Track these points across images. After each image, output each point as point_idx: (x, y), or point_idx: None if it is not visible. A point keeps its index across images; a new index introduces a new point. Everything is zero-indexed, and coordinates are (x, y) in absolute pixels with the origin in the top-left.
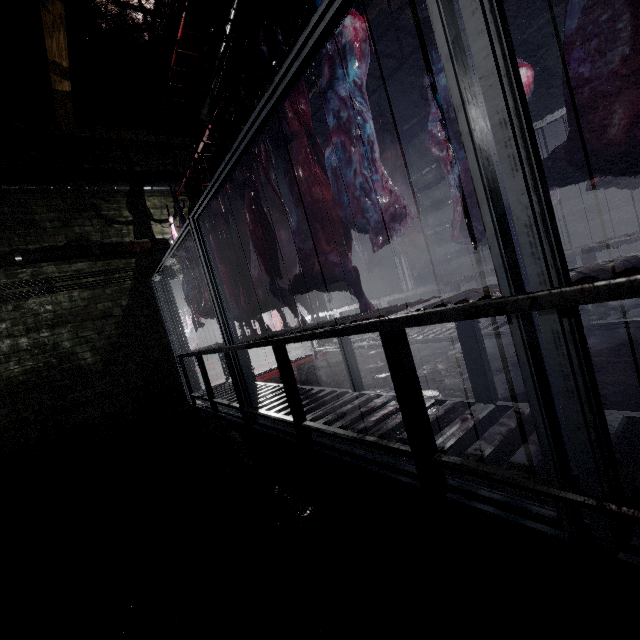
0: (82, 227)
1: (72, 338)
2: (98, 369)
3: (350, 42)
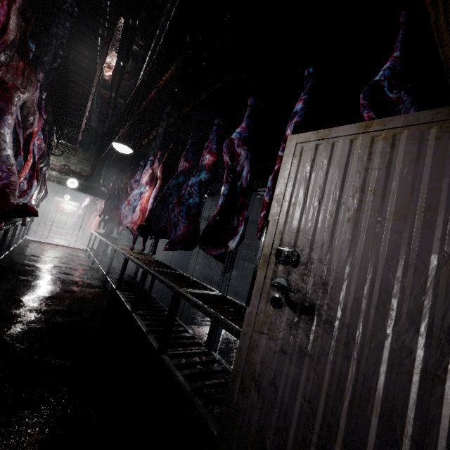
0: None
1: None
2: None
3: None
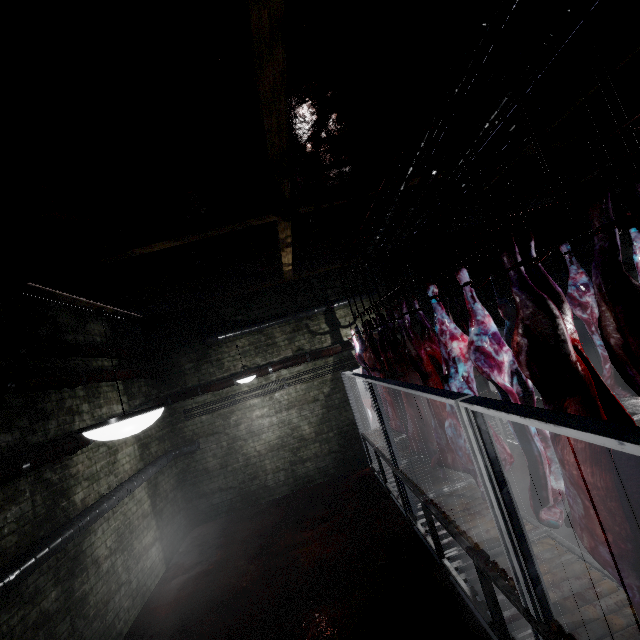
0: (299, 341)
1: (298, 416)
2: (312, 437)
3: (455, 356)
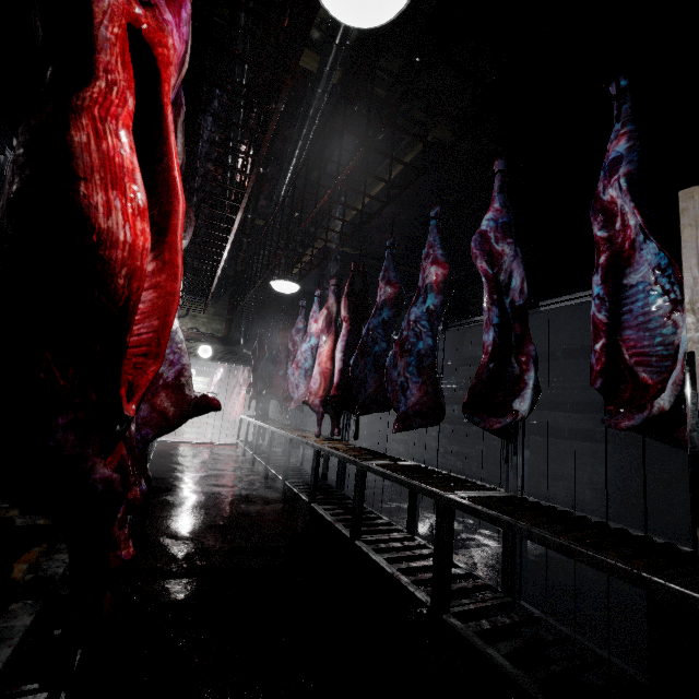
0: None
1: None
2: None
3: None
